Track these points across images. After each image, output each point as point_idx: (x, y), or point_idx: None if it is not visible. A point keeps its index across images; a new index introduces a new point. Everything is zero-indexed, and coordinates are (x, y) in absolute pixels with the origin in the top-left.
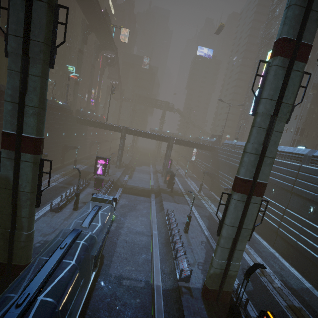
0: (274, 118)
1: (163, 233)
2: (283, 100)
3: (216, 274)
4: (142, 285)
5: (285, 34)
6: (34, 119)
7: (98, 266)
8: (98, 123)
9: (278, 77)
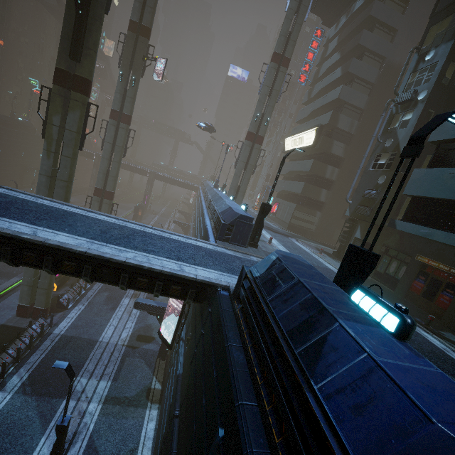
0: (111, 153)
1: None
2: (116, 143)
3: None
4: None
5: (113, 107)
6: None
7: None
8: None
9: (111, 130)
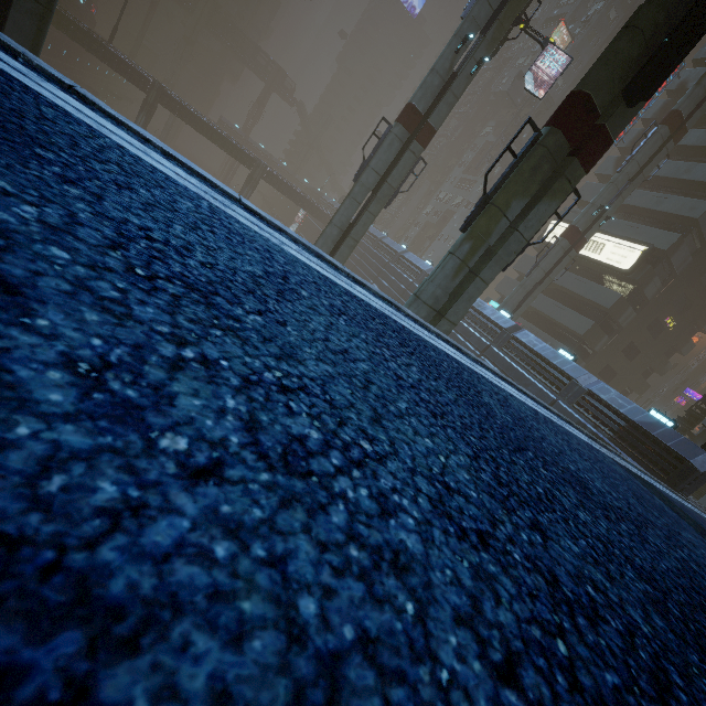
0: (372, 196)
1: None
2: (388, 179)
3: None
4: None
5: (417, 102)
6: (31, 23)
7: None
8: (85, 33)
9: (392, 149)
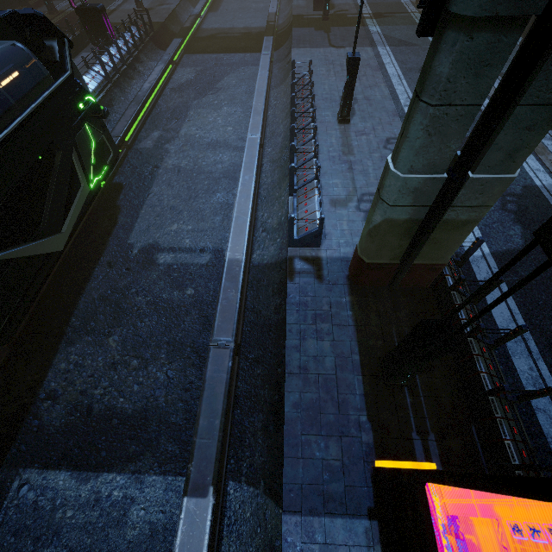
0: None
1: (280, 135)
2: None
3: (393, 223)
4: (205, 261)
5: None
6: None
7: (54, 236)
8: None
9: None
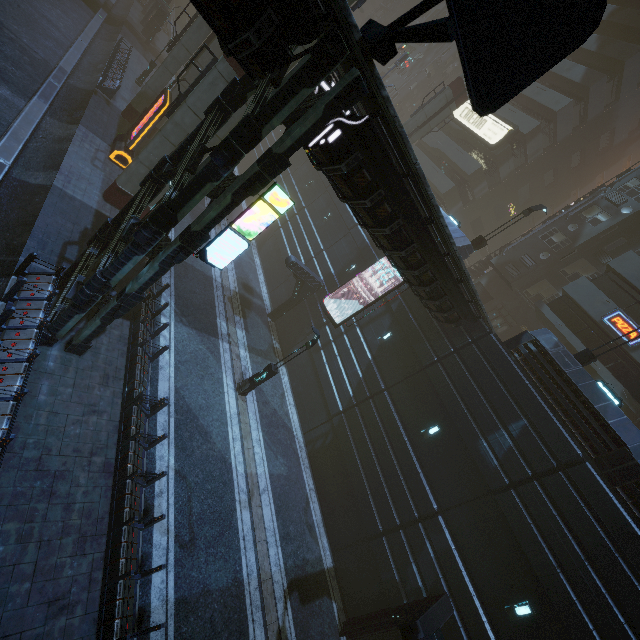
0: None
1: (99, 58)
2: None
3: (147, 95)
4: (38, 58)
5: None
6: None
7: None
8: None
9: None
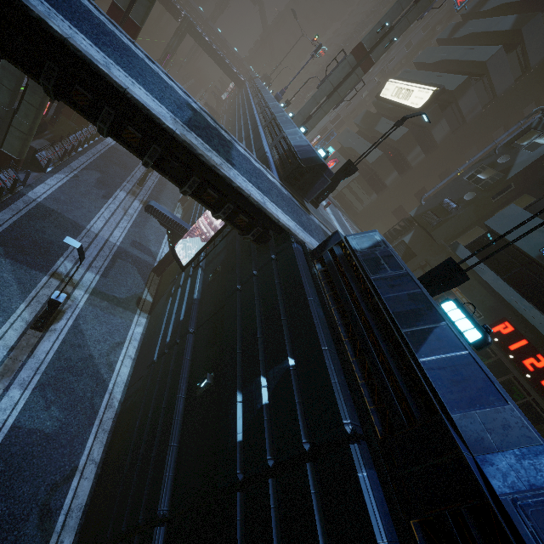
0: None
1: None
2: None
3: None
4: None
5: None
6: None
7: None
8: None
9: None
